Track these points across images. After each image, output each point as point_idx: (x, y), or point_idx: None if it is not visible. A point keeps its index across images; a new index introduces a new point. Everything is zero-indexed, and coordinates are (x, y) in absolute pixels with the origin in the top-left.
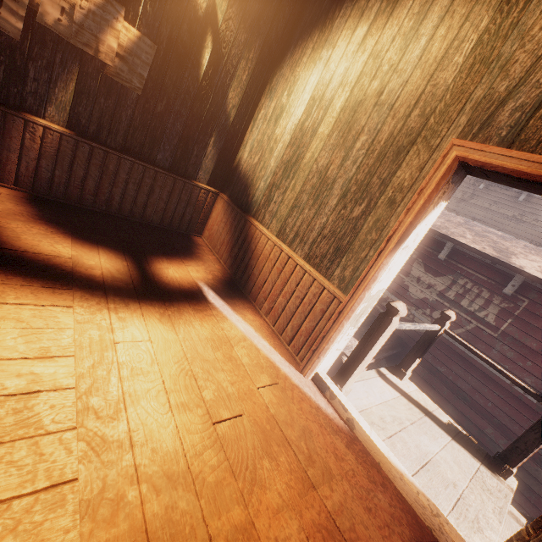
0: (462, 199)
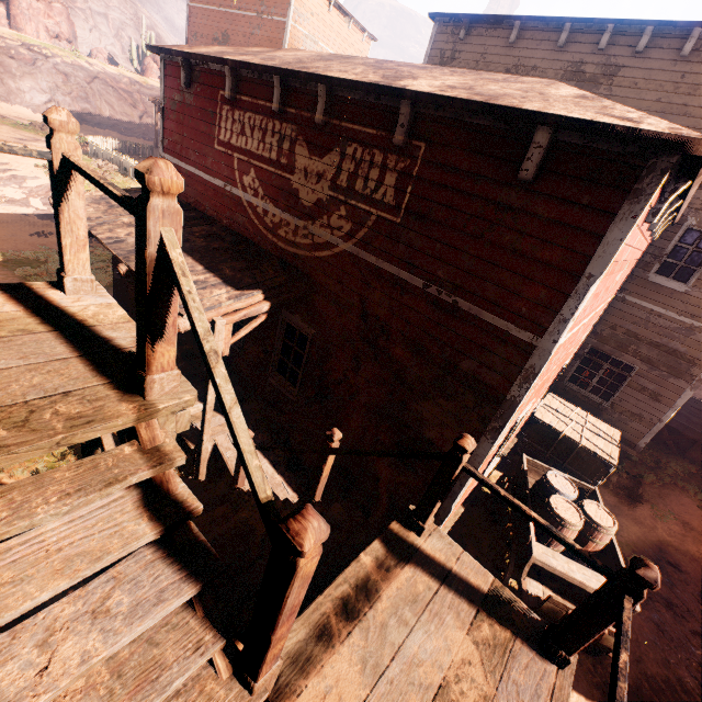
0: (442, 64)
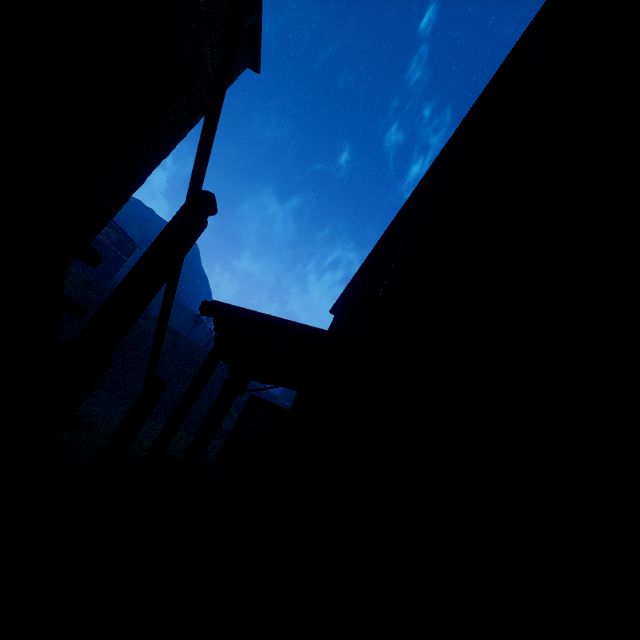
0: None
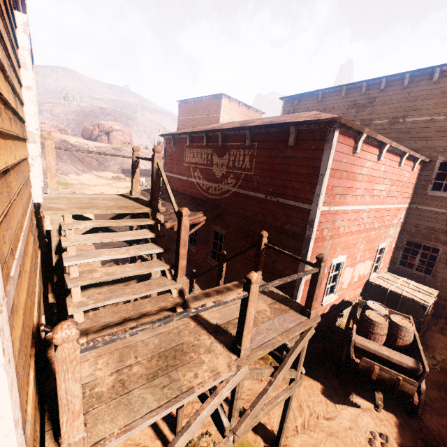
0: None
